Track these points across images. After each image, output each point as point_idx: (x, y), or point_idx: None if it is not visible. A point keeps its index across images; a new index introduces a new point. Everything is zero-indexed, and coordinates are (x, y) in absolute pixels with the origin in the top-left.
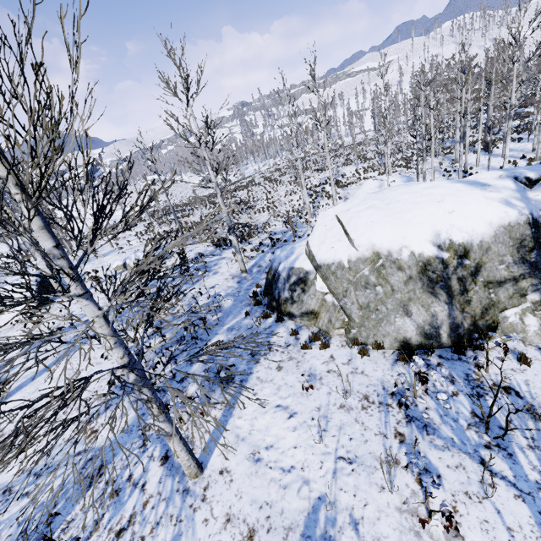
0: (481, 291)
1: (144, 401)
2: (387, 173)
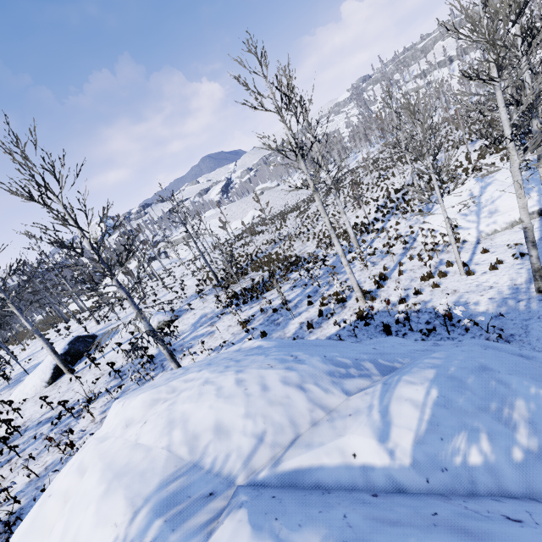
0: None
1: None
2: (440, 202)
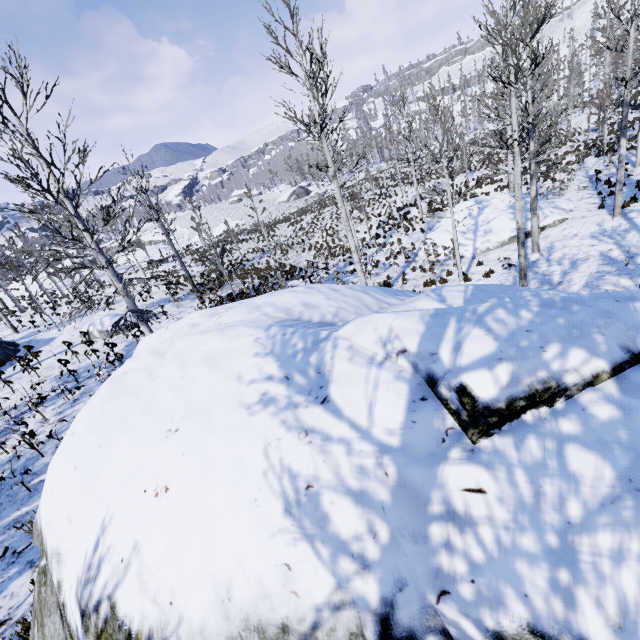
0: None
1: None
2: (450, 206)
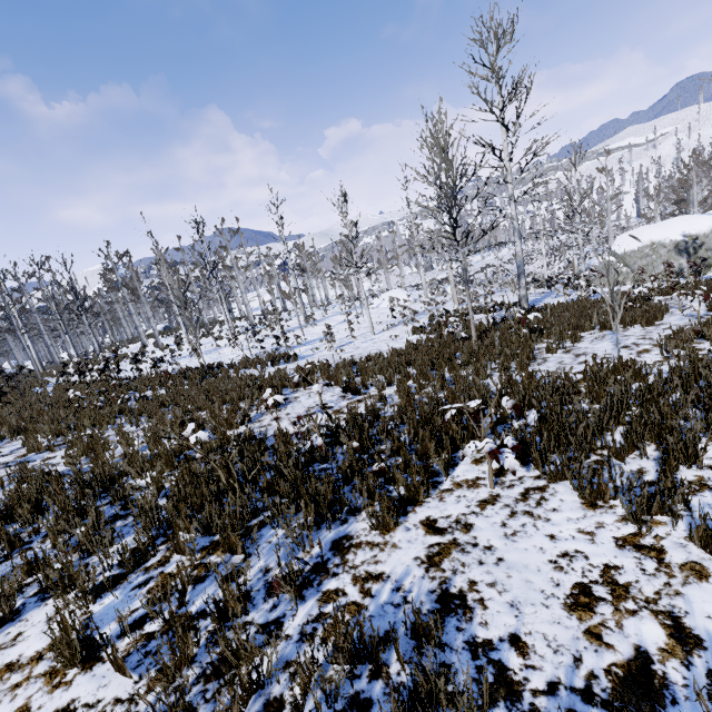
0: (703, 252)
1: (582, 258)
2: None
